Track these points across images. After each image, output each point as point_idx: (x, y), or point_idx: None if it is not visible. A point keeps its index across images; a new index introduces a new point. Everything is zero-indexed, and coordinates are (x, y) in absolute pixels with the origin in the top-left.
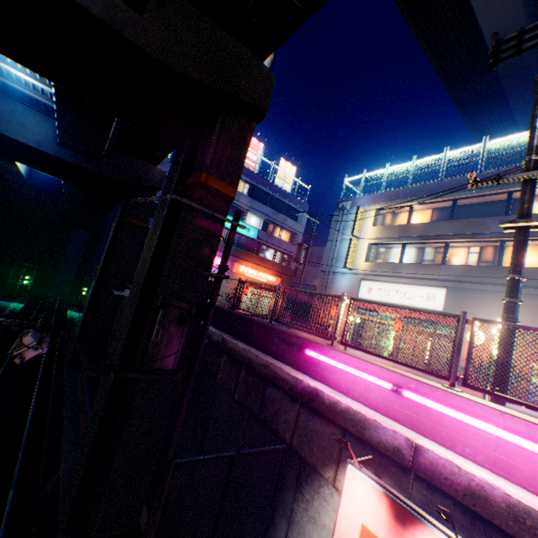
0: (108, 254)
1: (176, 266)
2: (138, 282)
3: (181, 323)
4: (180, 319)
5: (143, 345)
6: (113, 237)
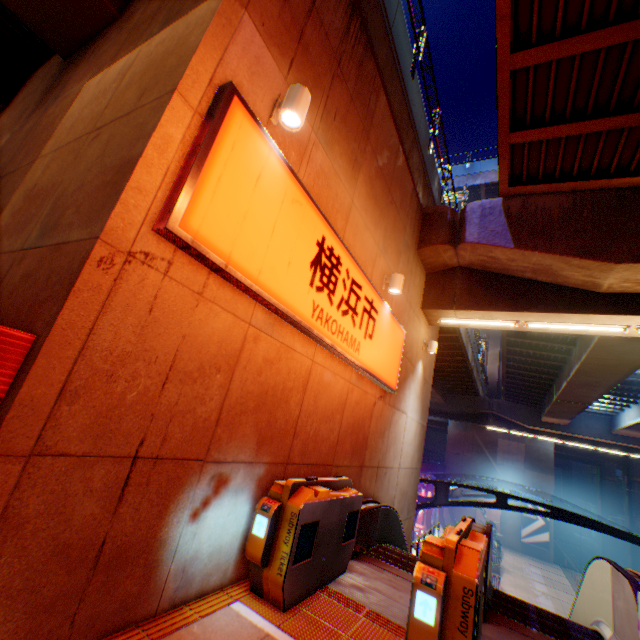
0: (599, 495)
1: (634, 505)
2: (624, 509)
3: (639, 520)
4: (639, 519)
5: (633, 528)
6: (598, 485)
